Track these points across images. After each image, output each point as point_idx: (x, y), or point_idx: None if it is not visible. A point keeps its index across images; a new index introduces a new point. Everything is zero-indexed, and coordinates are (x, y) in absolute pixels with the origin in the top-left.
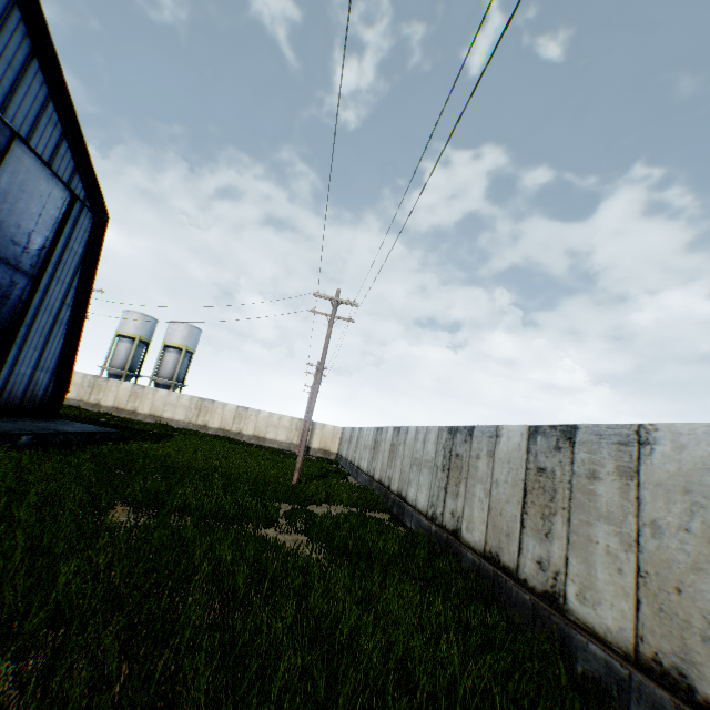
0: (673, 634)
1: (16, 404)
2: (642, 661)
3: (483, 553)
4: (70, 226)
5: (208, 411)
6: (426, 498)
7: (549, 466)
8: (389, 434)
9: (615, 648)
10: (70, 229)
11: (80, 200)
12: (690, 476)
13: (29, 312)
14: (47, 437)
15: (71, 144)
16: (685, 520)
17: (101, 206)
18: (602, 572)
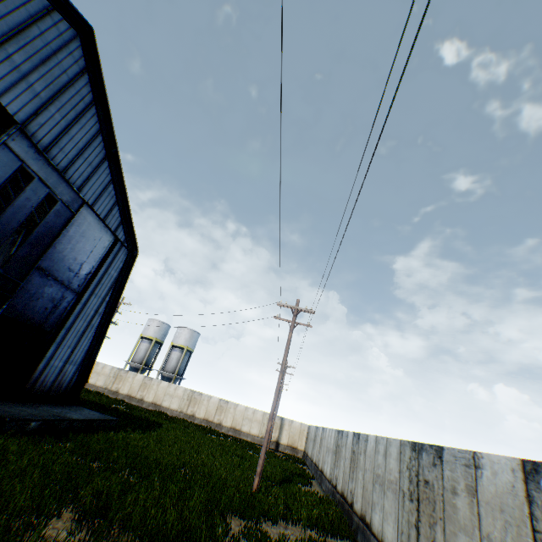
0: None
1: (45, 391)
2: None
3: None
4: (110, 259)
5: (196, 401)
6: (394, 533)
7: None
8: (349, 439)
9: None
10: (110, 260)
11: (120, 241)
12: None
13: (70, 318)
14: (52, 423)
15: (120, 207)
16: None
17: (134, 245)
18: None
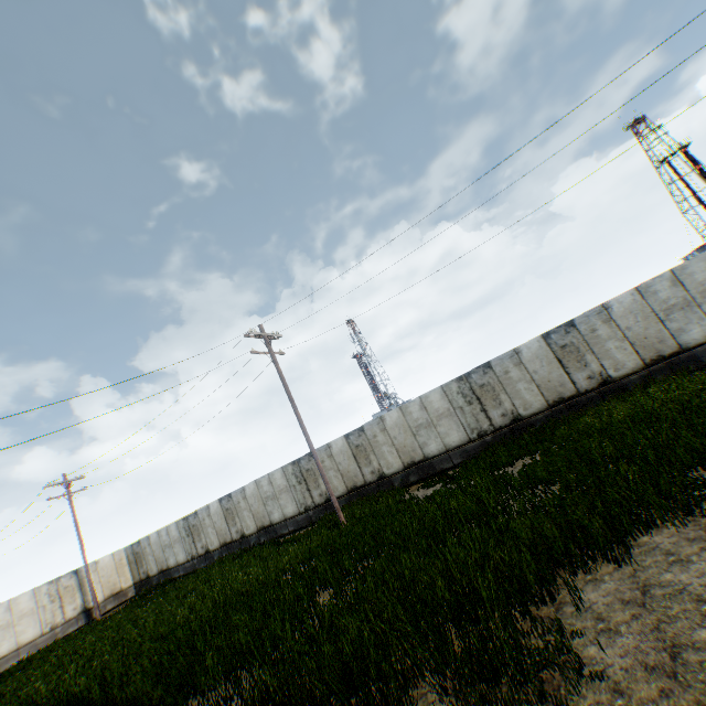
0: (650, 349)
1: None
2: (648, 365)
3: (548, 407)
4: None
5: None
6: (461, 433)
7: (567, 342)
8: (339, 445)
9: (638, 371)
10: None
11: None
12: (629, 308)
13: None
14: None
15: None
16: (635, 320)
17: None
18: (619, 355)
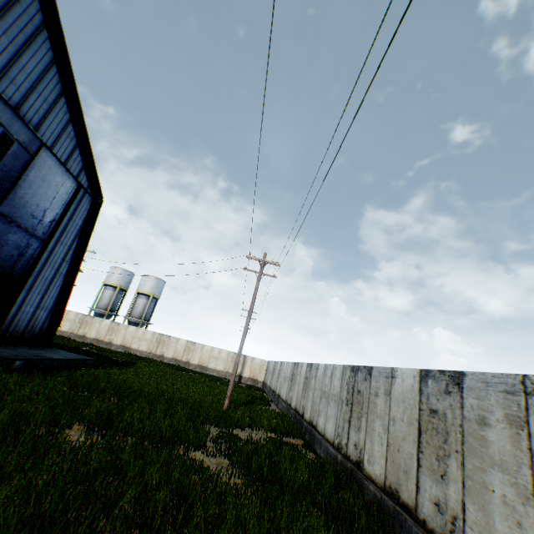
0: None
1: (18, 335)
2: None
3: (383, 486)
4: (75, 206)
5: (165, 344)
6: (333, 428)
7: (440, 408)
8: (304, 369)
9: None
10: (74, 207)
11: (84, 188)
12: None
13: (37, 266)
14: (35, 362)
15: (81, 151)
16: None
17: (98, 192)
18: (501, 524)
